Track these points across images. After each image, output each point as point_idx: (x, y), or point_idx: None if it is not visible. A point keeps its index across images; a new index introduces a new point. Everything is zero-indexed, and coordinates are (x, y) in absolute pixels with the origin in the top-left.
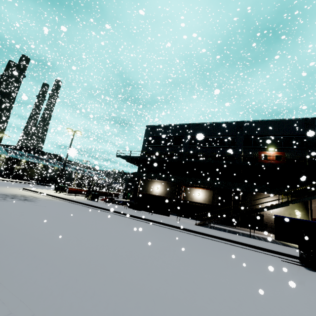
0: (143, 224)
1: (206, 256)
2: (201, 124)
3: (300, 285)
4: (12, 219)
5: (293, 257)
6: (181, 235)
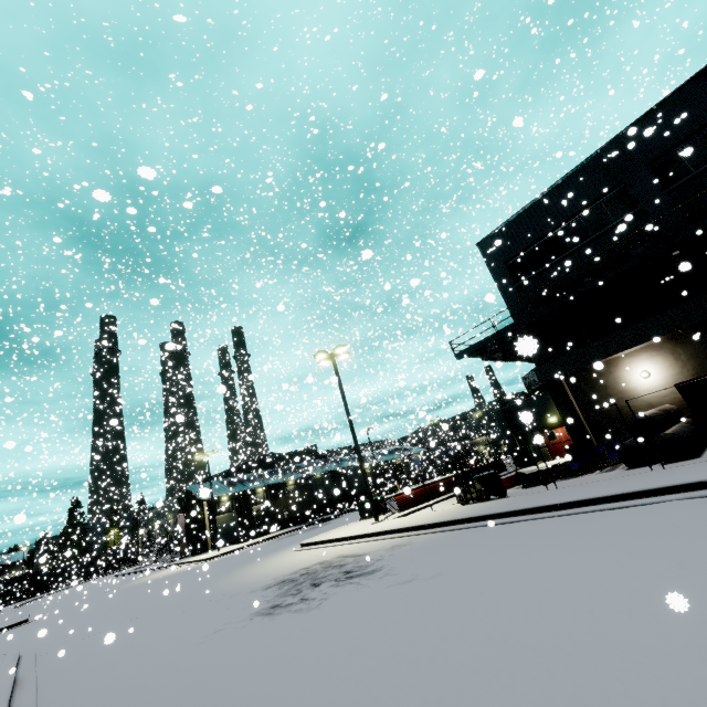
0: None
1: None
2: (661, 108)
3: None
4: None
5: None
6: None
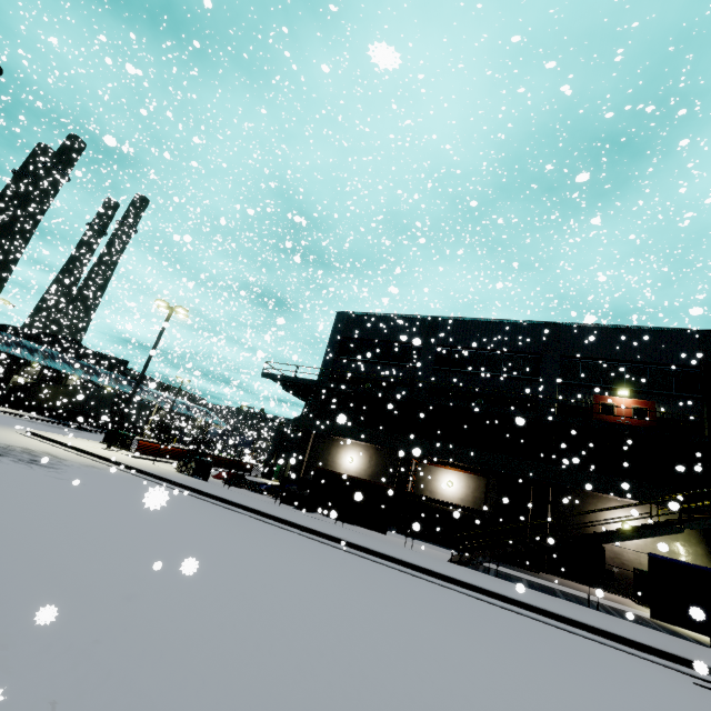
0: (329, 553)
1: (514, 660)
2: (464, 321)
3: None
4: (0, 515)
5: None
6: (430, 591)
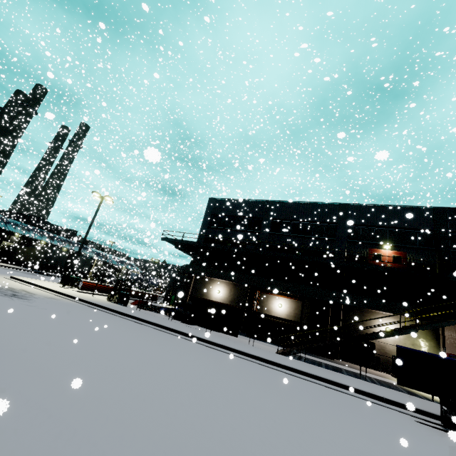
0: (199, 348)
1: (304, 408)
2: (289, 203)
3: None
4: None
5: (430, 416)
6: (260, 370)
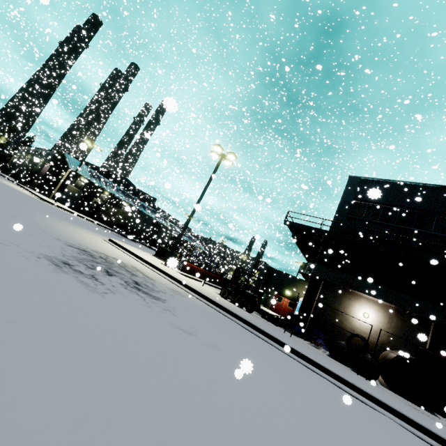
0: None
1: None
2: None
3: None
4: None
5: None
6: None
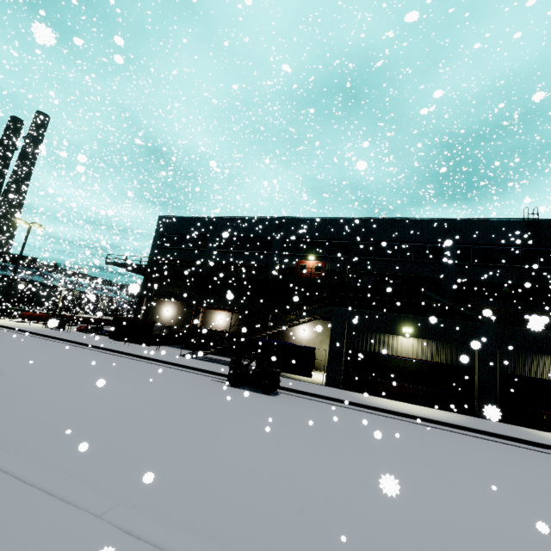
0: (89, 353)
1: (112, 374)
2: (234, 219)
3: (174, 389)
4: None
5: None
6: (127, 362)
